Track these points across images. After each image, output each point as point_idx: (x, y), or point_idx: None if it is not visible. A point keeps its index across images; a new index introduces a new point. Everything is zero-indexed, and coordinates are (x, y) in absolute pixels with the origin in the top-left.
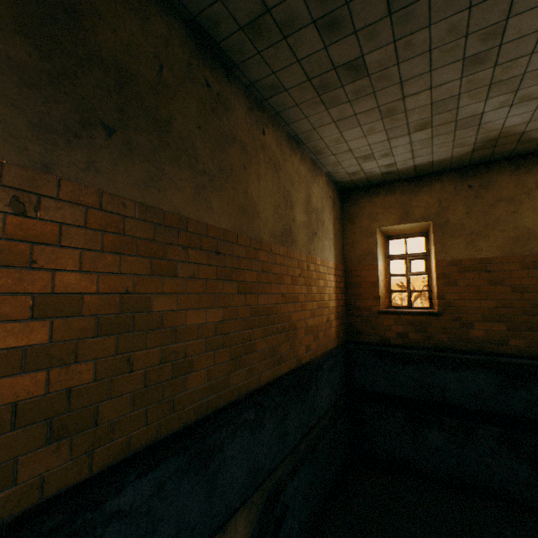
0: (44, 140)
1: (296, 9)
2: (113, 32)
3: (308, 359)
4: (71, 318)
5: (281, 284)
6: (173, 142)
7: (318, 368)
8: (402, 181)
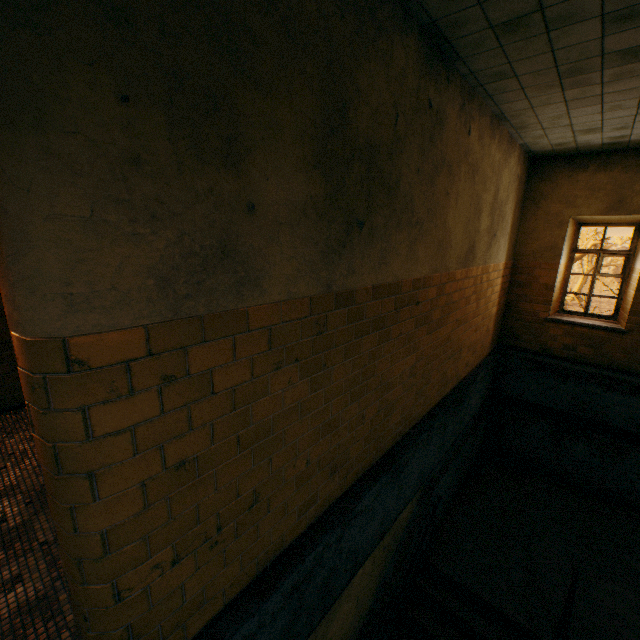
0: (328, 263)
1: (583, 5)
2: (366, 105)
3: (464, 374)
4: (339, 397)
5: (456, 310)
6: (398, 205)
7: (472, 382)
8: (628, 151)
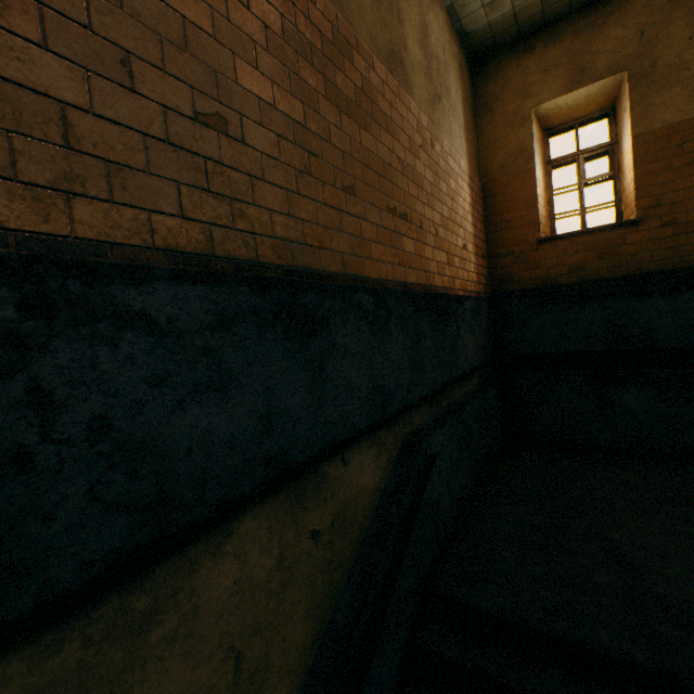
0: None
1: None
2: None
3: (441, 285)
4: None
5: (394, 139)
6: None
7: (457, 301)
8: (573, 14)
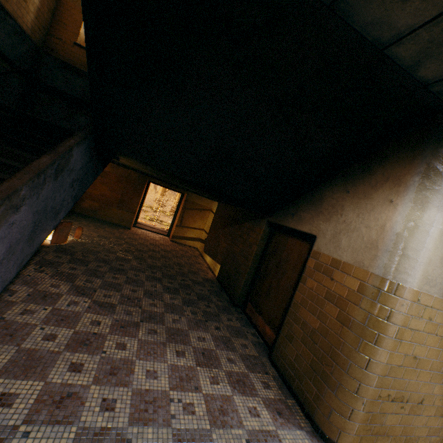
0: None
1: None
2: None
3: None
4: None
5: None
6: None
7: (1, 8)
8: None
